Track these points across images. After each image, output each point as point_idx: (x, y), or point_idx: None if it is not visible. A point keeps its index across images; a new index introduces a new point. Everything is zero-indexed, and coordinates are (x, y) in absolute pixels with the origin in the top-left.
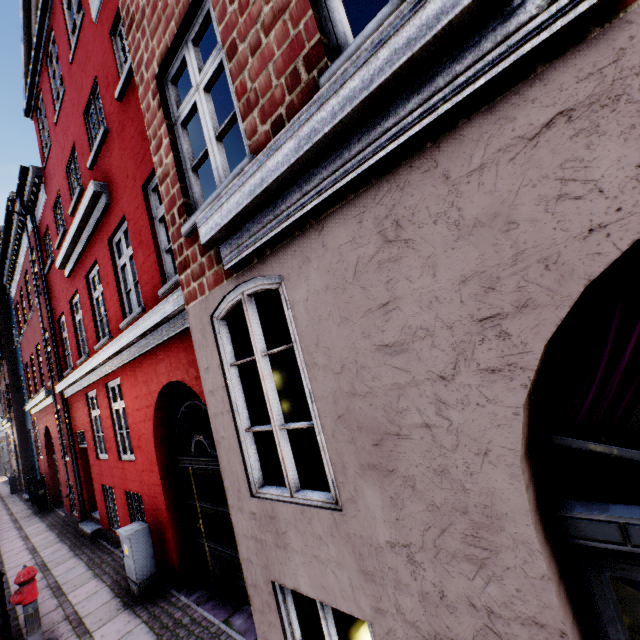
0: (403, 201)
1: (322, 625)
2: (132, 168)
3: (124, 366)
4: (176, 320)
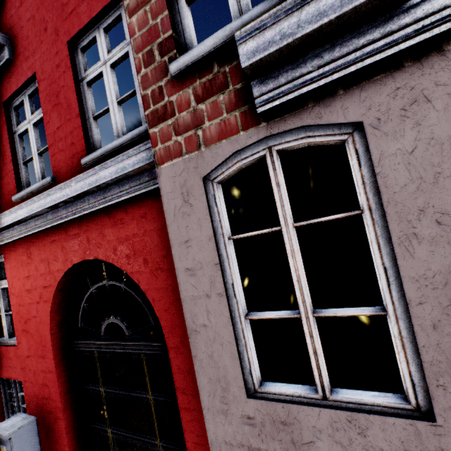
0: None
1: None
2: (54, 20)
3: (12, 242)
4: (108, 191)
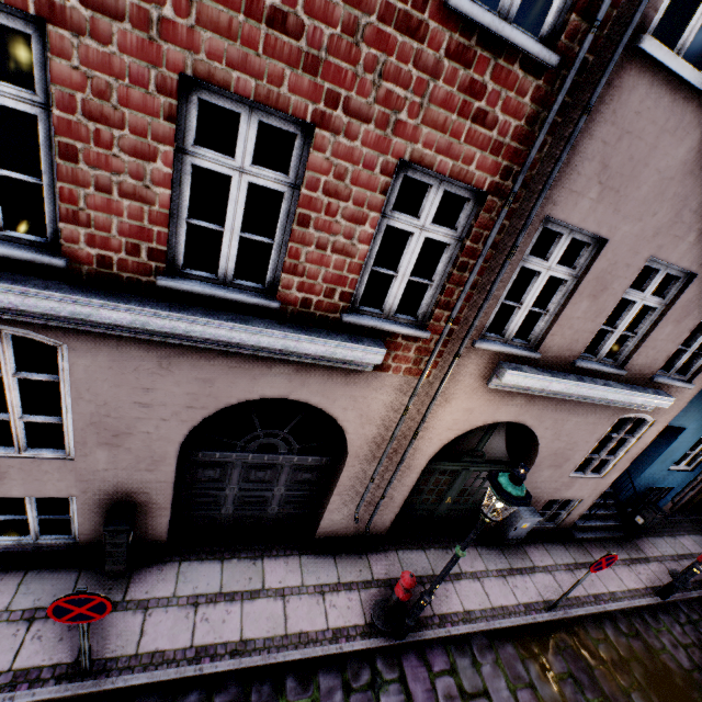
0: (177, 357)
1: (28, 506)
2: None
3: None
4: None
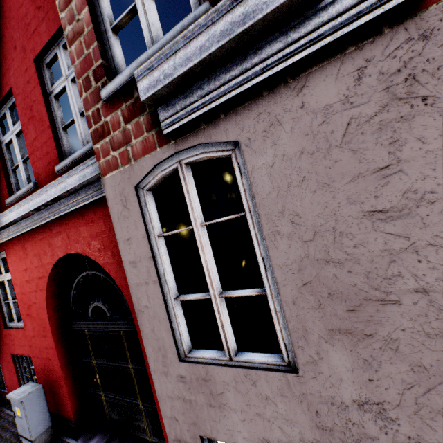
0: (426, 52)
1: None
2: (21, 39)
3: (10, 240)
4: (78, 195)
